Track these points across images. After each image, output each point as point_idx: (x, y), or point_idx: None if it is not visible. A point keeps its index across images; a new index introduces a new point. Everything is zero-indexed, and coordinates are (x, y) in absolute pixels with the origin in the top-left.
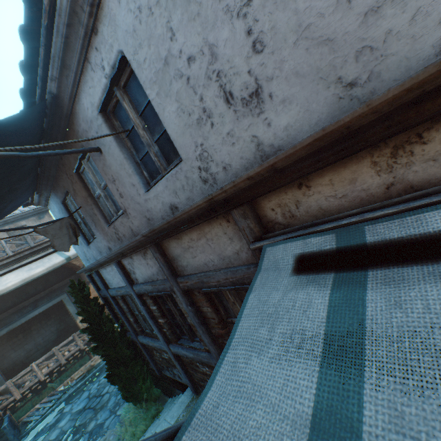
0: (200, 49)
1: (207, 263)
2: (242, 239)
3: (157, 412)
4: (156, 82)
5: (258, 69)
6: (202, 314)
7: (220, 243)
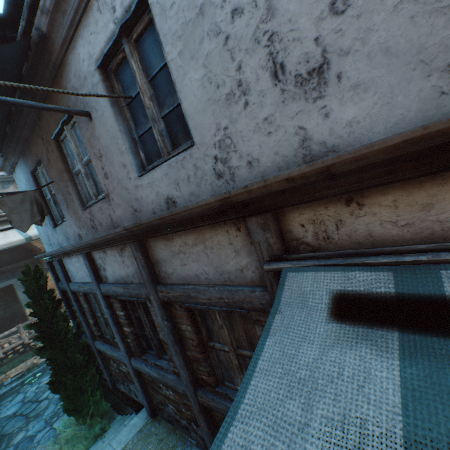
0: None
1: (198, 275)
2: (251, 254)
3: (102, 431)
4: (181, 37)
5: (330, 36)
6: (179, 332)
7: (221, 254)
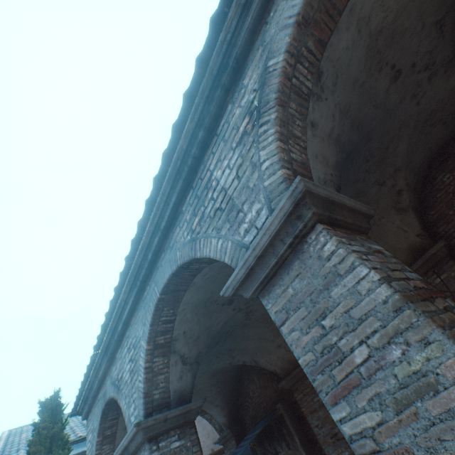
0: None
1: None
2: None
3: None
4: None
5: None
6: None
7: None
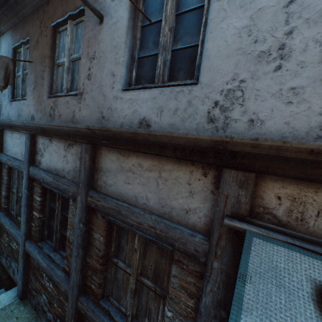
0: None
1: (138, 197)
2: (206, 201)
3: None
4: None
5: None
6: (89, 238)
7: (173, 189)
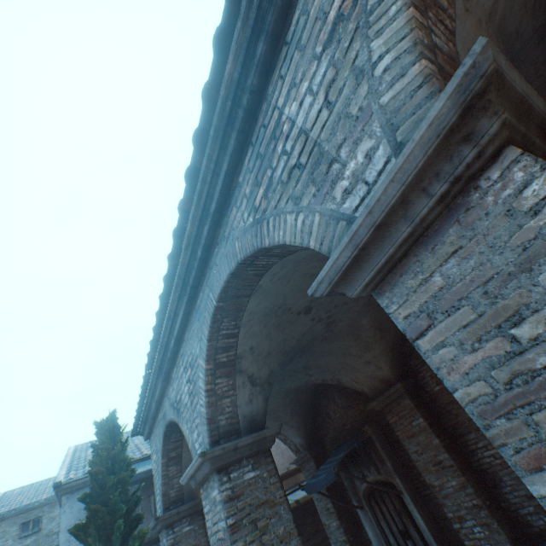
0: None
1: None
2: None
3: None
4: None
5: None
6: None
7: None
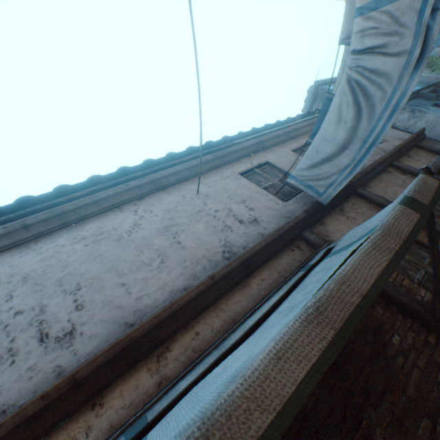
0: (33, 306)
1: None
2: None
3: None
4: None
5: (76, 318)
6: None
7: None
